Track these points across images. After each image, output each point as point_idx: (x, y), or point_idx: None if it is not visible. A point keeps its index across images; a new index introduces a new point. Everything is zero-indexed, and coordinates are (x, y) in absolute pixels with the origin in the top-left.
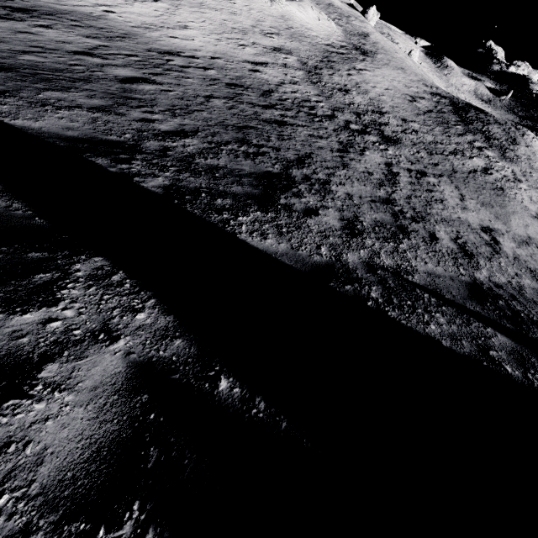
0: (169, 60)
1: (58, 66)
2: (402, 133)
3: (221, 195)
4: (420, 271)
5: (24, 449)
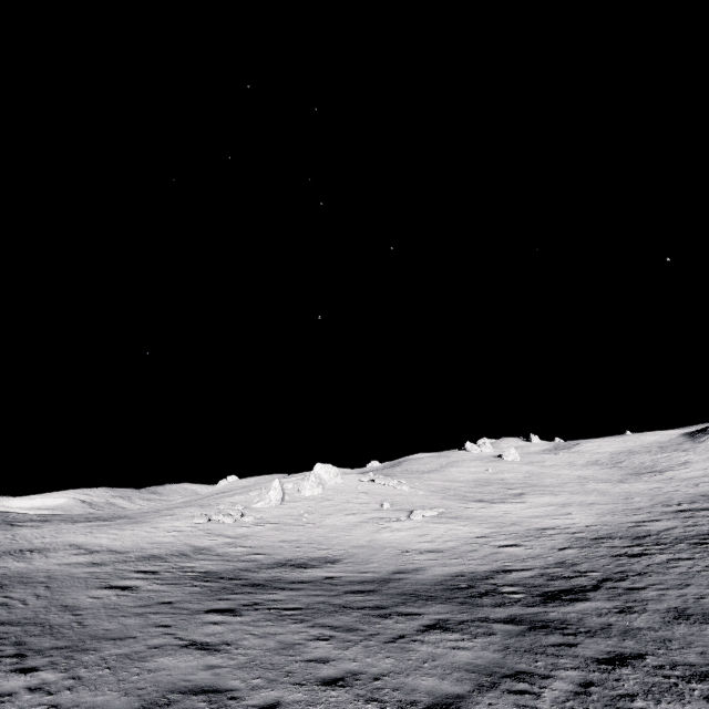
0: None
1: None
2: None
3: None
4: None
5: None
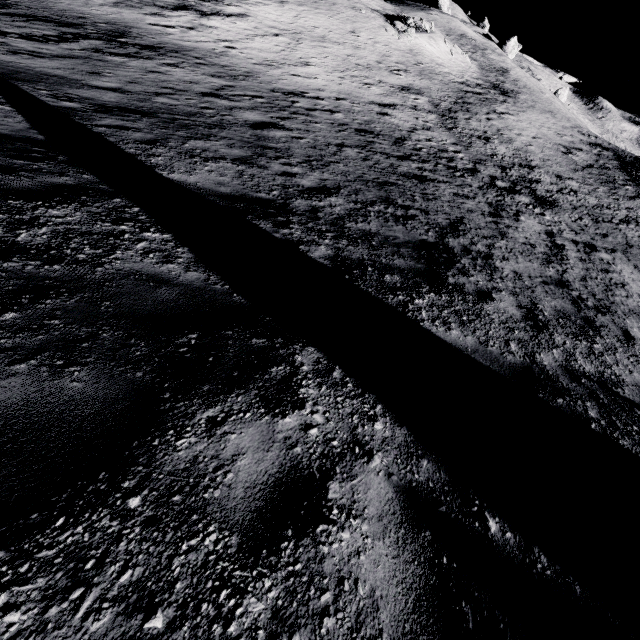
0: (294, 101)
1: (190, 110)
2: (558, 193)
3: (387, 270)
4: (627, 382)
5: (356, 588)
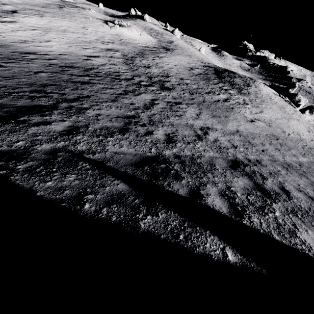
0: (25, 56)
1: None
2: (177, 85)
3: None
4: (109, 151)
5: None
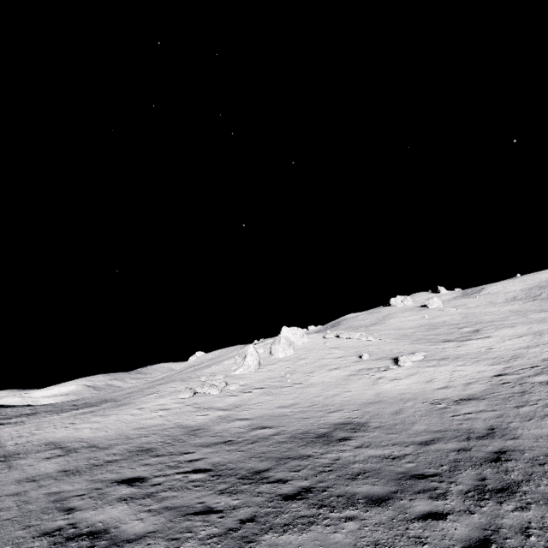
0: None
1: None
2: None
3: None
4: None
5: None
